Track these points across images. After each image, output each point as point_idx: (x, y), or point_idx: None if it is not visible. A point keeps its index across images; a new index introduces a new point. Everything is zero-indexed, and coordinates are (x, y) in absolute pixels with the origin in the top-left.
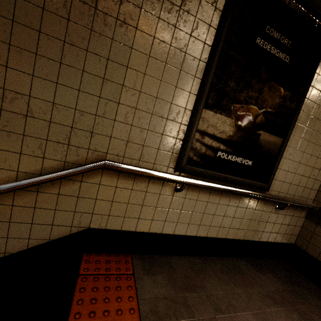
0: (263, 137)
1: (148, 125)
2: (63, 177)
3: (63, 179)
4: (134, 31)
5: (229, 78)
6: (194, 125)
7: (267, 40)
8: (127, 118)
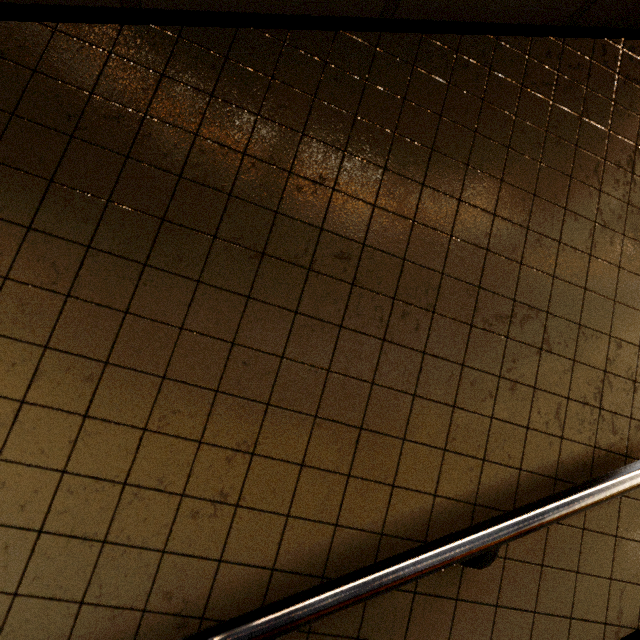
0: None
1: None
2: None
3: None
4: None
5: None
6: None
7: None
8: None
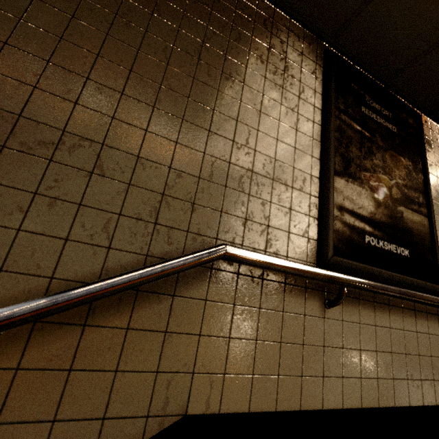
0: (407, 215)
1: (270, 195)
2: (155, 276)
3: (140, 291)
4: (241, 86)
5: (349, 143)
6: (329, 195)
7: (370, 110)
8: (242, 184)
